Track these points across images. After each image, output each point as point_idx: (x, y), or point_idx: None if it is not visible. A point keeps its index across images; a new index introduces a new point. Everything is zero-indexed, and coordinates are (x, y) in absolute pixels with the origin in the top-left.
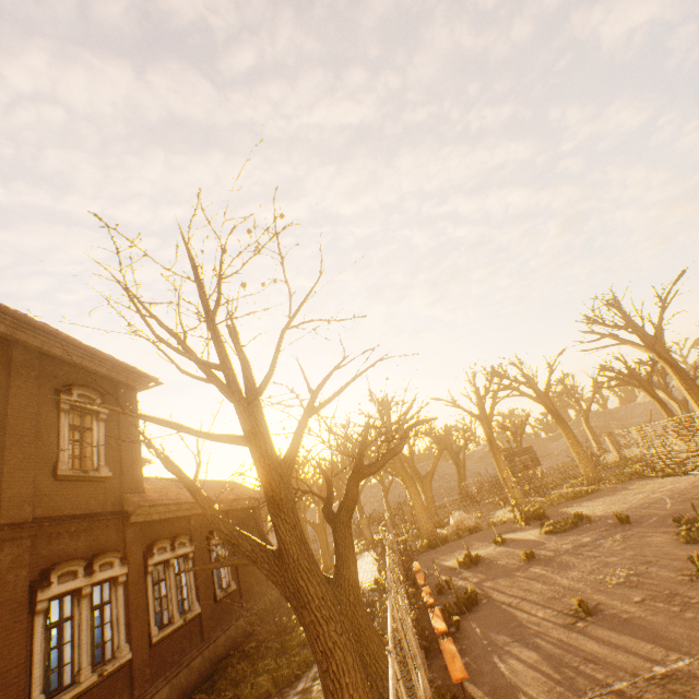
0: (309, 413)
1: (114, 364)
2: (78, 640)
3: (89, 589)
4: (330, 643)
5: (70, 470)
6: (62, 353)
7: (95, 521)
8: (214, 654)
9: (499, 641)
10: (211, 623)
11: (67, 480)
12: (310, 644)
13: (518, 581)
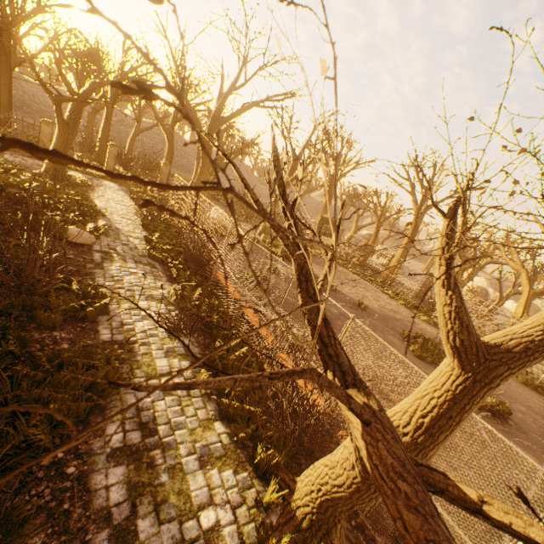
0: None
1: None
2: None
3: None
4: None
5: None
6: None
7: None
8: None
9: None
10: None
11: None
12: None
13: None
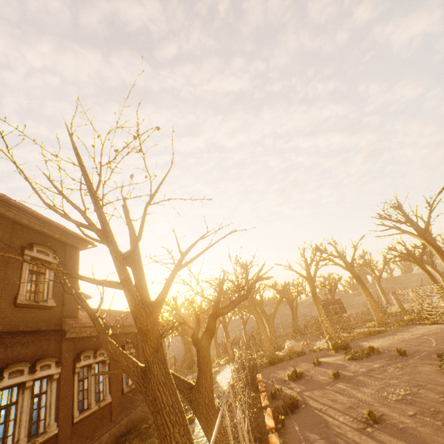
0: (177, 268)
1: (63, 231)
2: (19, 419)
3: (31, 382)
4: (174, 442)
5: (26, 300)
6: (29, 222)
7: (41, 336)
8: (118, 431)
9: (311, 438)
10: (118, 409)
11: (23, 306)
12: (160, 442)
13: (327, 393)
